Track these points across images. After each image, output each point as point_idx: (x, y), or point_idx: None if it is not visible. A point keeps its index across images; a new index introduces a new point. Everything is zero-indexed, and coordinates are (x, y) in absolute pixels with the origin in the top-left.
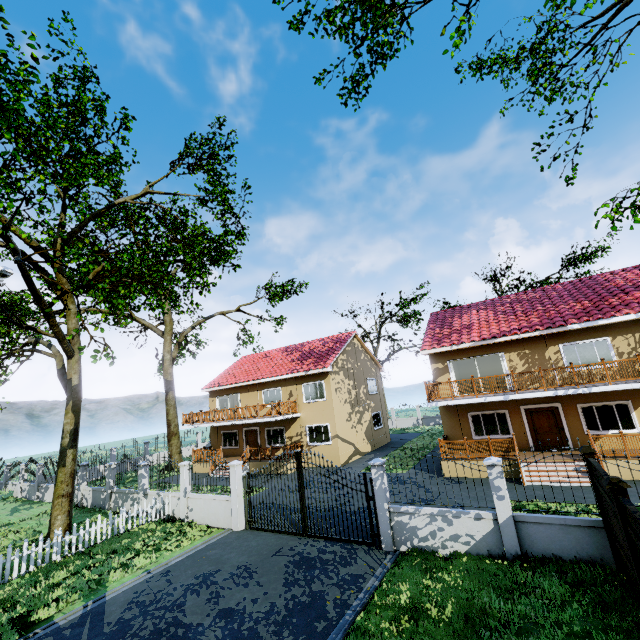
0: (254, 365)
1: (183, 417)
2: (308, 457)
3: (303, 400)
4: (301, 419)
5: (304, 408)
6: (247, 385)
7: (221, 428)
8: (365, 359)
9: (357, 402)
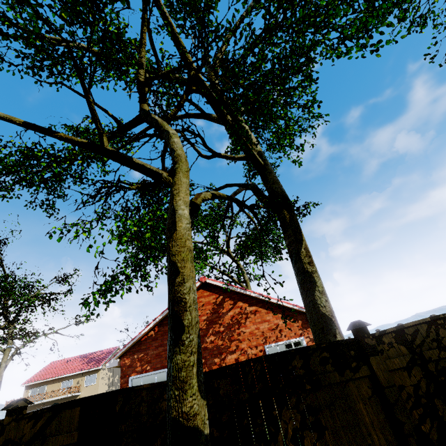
0: (59, 367)
1: (6, 403)
2: None
3: (84, 385)
4: (81, 396)
5: (84, 389)
6: (53, 379)
7: (28, 409)
8: None
9: (112, 384)
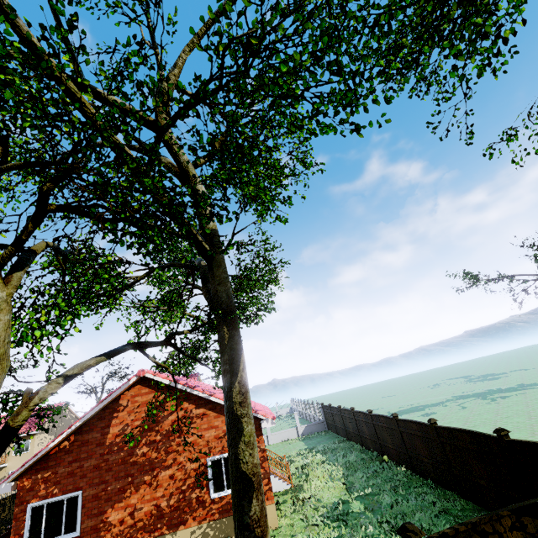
0: None
1: None
2: (6, 493)
3: (12, 454)
4: (7, 467)
5: (12, 459)
6: None
7: None
8: (70, 418)
9: None
